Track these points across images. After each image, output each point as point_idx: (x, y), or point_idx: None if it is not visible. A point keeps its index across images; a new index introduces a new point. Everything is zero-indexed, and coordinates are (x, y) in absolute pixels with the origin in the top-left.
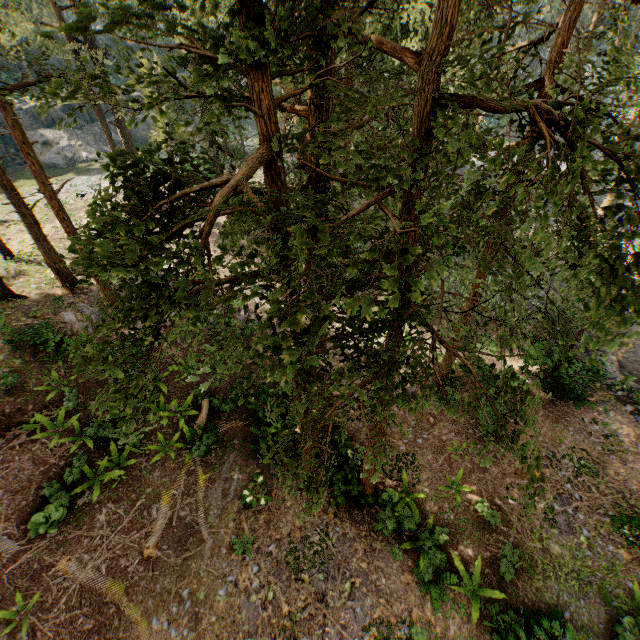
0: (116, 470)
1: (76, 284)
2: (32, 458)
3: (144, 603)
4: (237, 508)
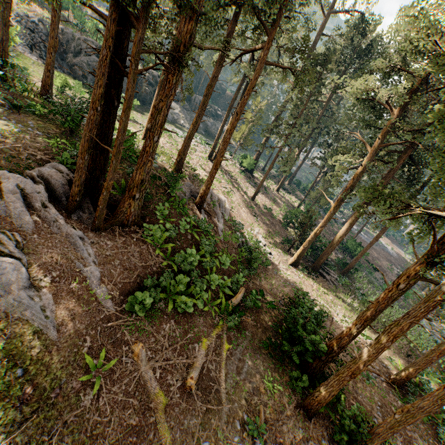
0: (185, 298)
1: (180, 172)
2: (140, 252)
3: (173, 431)
4: (248, 389)
